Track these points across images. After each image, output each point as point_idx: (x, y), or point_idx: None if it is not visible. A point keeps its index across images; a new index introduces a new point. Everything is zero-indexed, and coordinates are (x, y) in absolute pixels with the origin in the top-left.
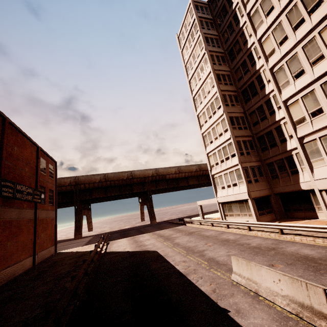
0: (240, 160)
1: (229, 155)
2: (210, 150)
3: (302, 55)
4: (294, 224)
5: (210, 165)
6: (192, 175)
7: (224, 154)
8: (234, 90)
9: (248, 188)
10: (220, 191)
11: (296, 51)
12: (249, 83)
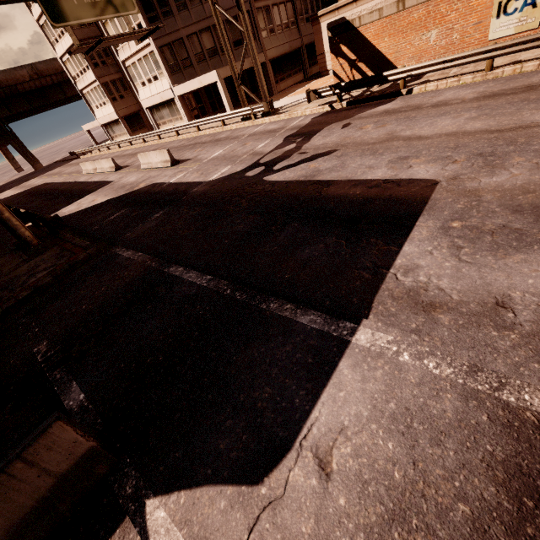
0: (97, 75)
1: (84, 66)
2: (61, 54)
3: None
4: (132, 137)
5: (72, 76)
6: (66, 79)
7: (79, 64)
8: None
9: (115, 108)
10: (97, 111)
11: None
12: None
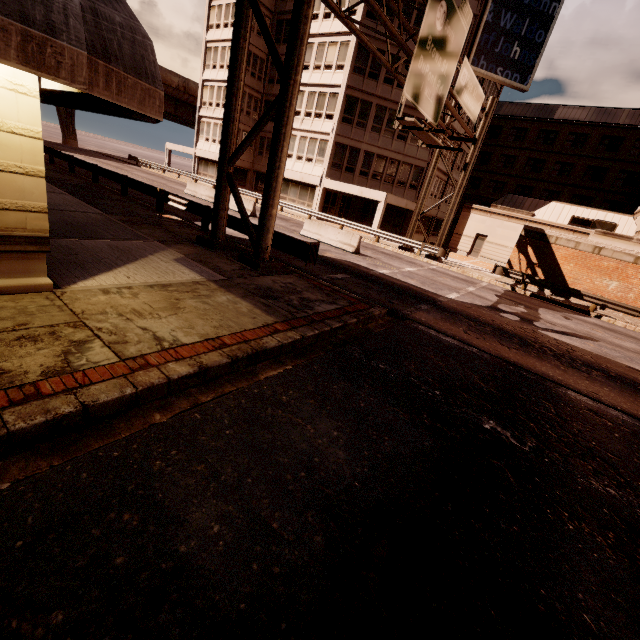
0: None
1: None
2: (209, 78)
3: (315, 51)
4: (243, 190)
5: (202, 100)
6: (168, 93)
7: (223, 98)
8: (271, 10)
9: None
10: (203, 143)
11: (315, 42)
12: (288, 18)
